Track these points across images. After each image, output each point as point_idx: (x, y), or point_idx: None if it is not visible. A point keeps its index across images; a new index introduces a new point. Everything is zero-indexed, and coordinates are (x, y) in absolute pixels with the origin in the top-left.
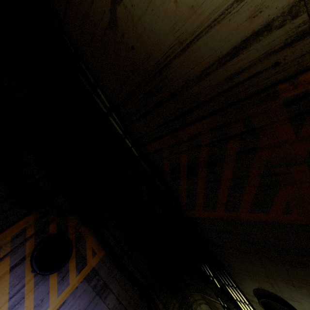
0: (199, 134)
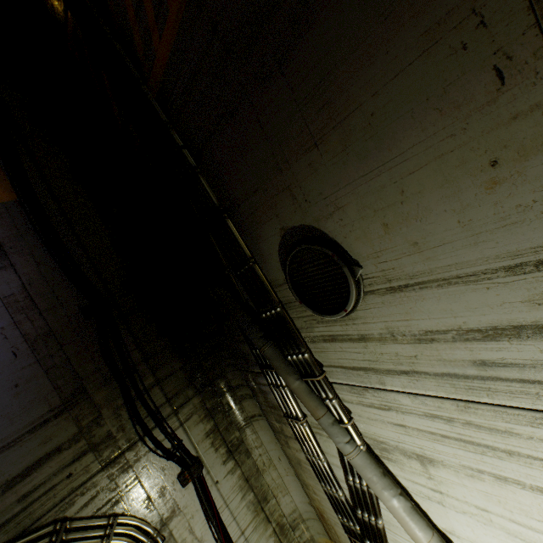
0: None
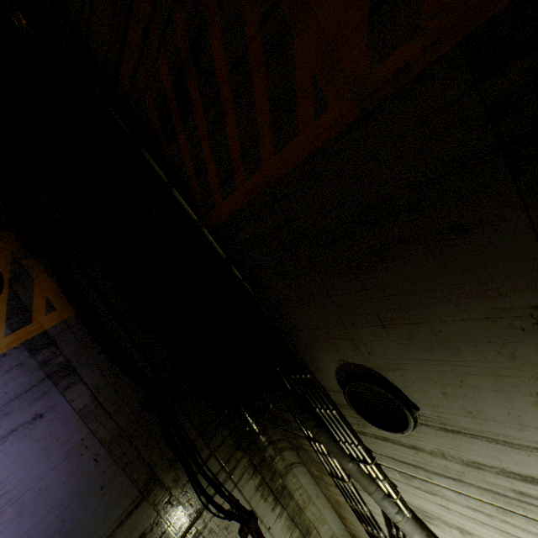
0: None
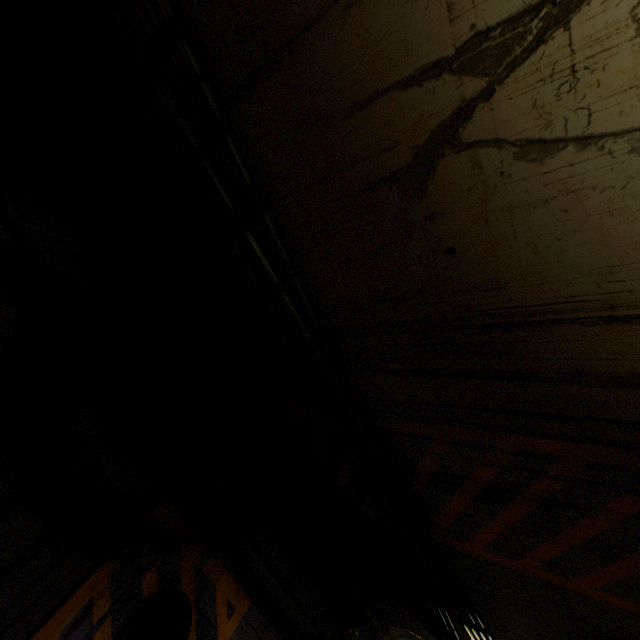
0: (552, 457)
